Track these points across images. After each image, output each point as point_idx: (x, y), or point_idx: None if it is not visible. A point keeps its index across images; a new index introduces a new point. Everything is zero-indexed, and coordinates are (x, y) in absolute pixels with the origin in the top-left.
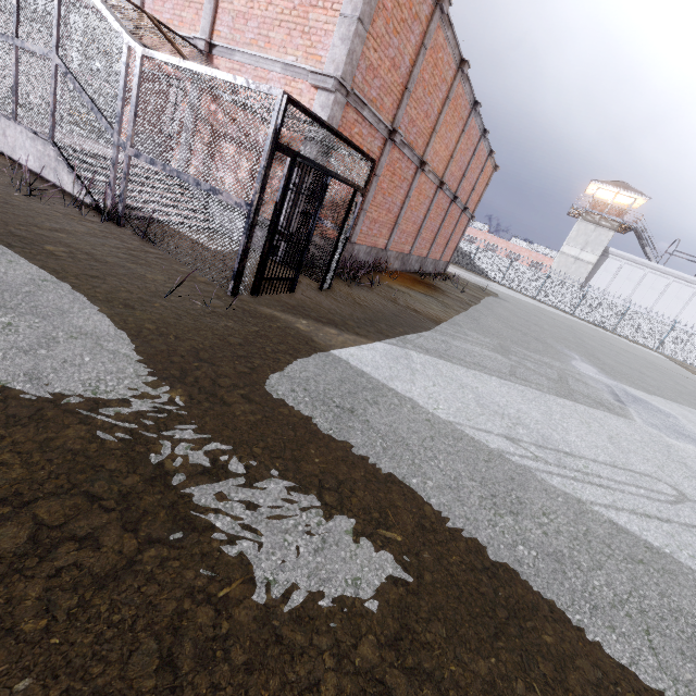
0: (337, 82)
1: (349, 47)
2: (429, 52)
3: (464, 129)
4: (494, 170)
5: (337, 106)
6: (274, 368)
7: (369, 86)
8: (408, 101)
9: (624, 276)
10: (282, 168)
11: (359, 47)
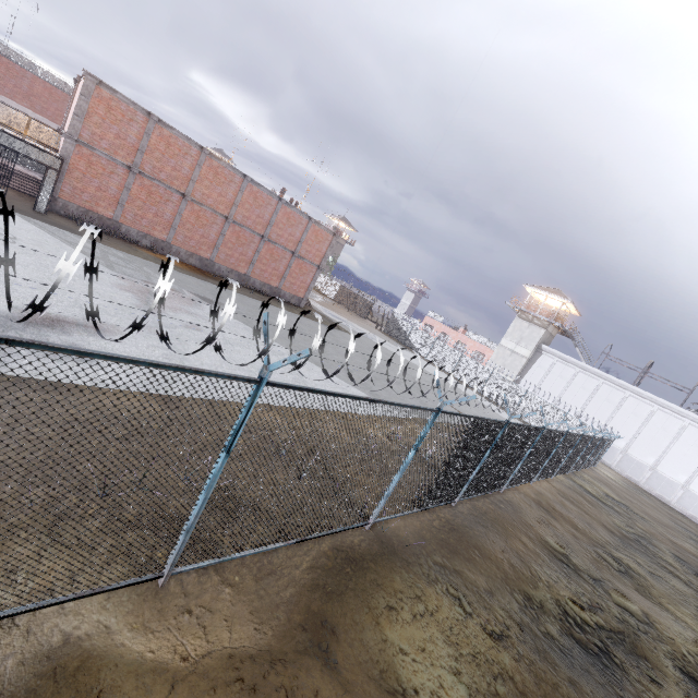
0: (66, 135)
1: (71, 123)
2: (157, 137)
3: (241, 189)
4: (334, 236)
5: (69, 144)
6: None
7: (99, 142)
8: (147, 157)
9: (557, 373)
10: None
11: (79, 124)
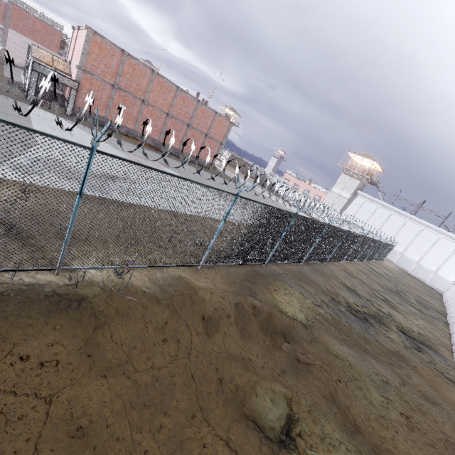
0: (78, 67)
1: (80, 59)
2: (127, 65)
3: (176, 96)
4: (230, 123)
5: (80, 72)
6: (7, 97)
7: (95, 70)
8: (122, 78)
9: (365, 208)
10: (37, 75)
11: (85, 60)
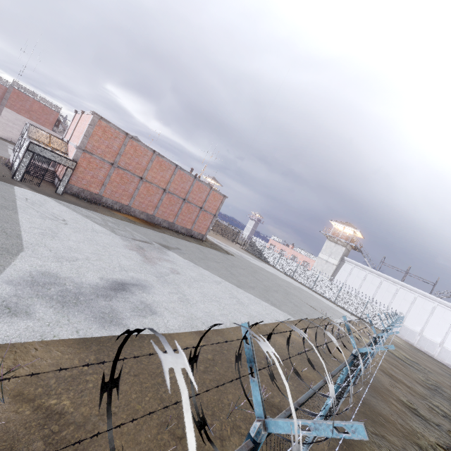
0: (78, 147)
1: (81, 140)
2: (129, 146)
3: (174, 173)
4: (224, 197)
5: (79, 152)
6: None
7: (96, 150)
8: (122, 157)
9: (355, 274)
10: (31, 155)
11: (86, 141)
